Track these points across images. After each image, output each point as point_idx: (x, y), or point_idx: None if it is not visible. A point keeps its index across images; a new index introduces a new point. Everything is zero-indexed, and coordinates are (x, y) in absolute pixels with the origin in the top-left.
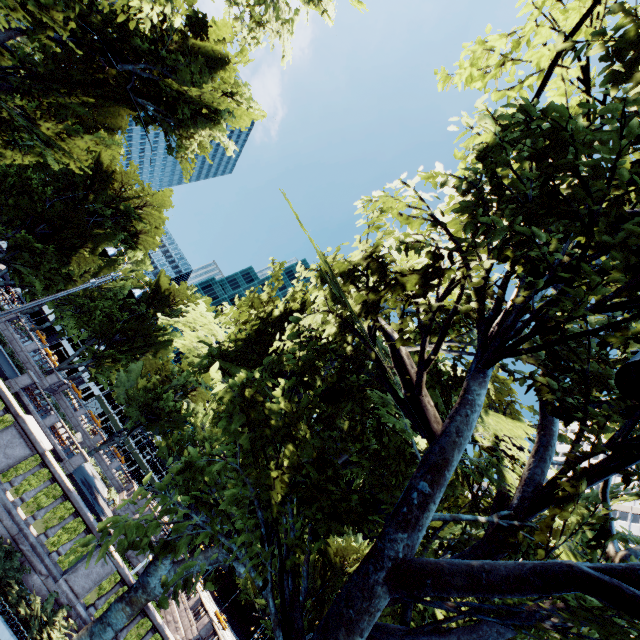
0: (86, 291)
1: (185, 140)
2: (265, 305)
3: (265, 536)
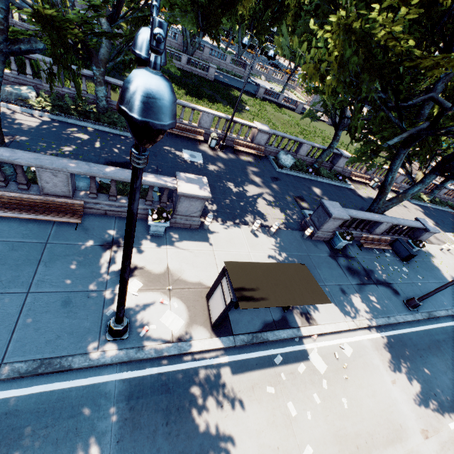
0: None
1: None
2: None
3: None
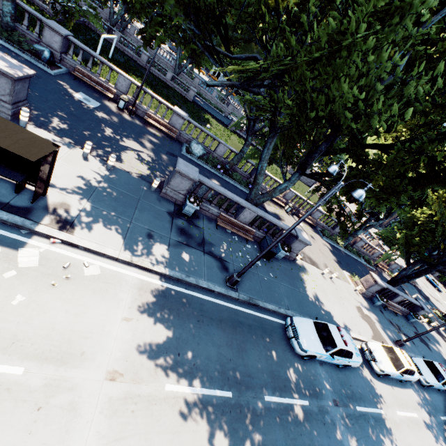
0: None
1: None
2: None
3: (404, 252)
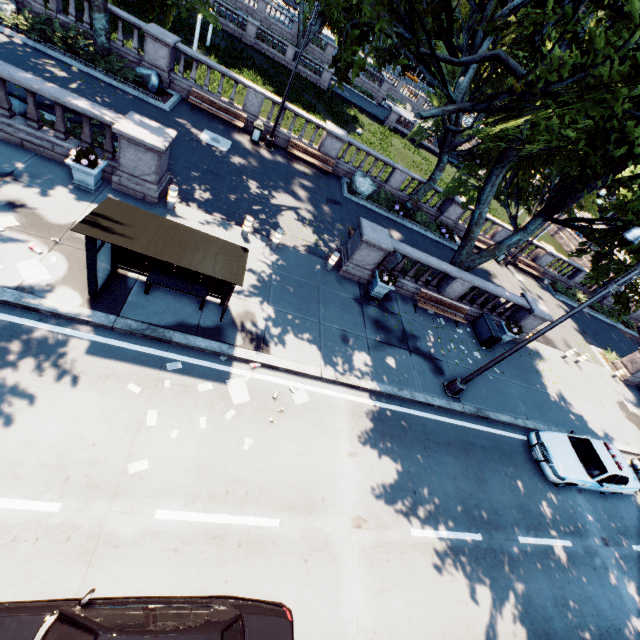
0: None
1: None
2: None
3: None
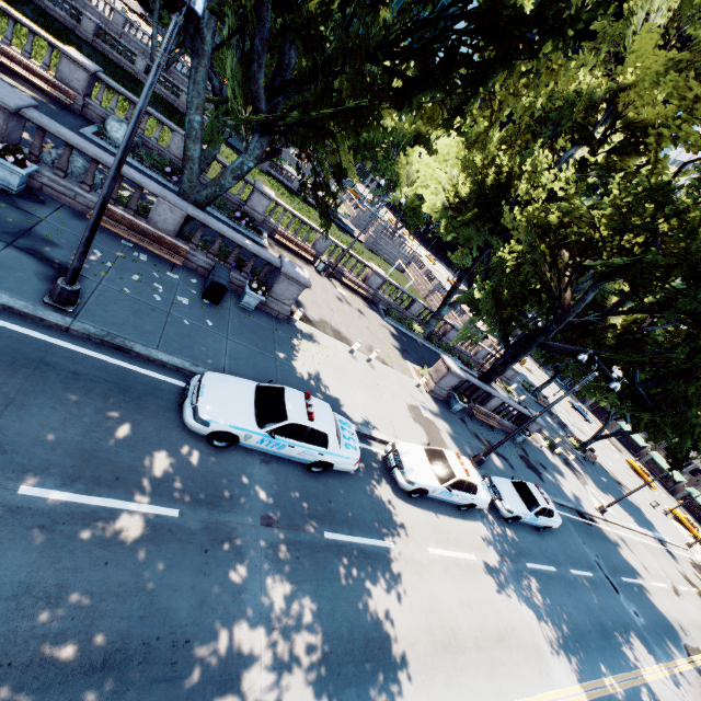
0: None
1: None
2: (480, 169)
3: (497, 325)
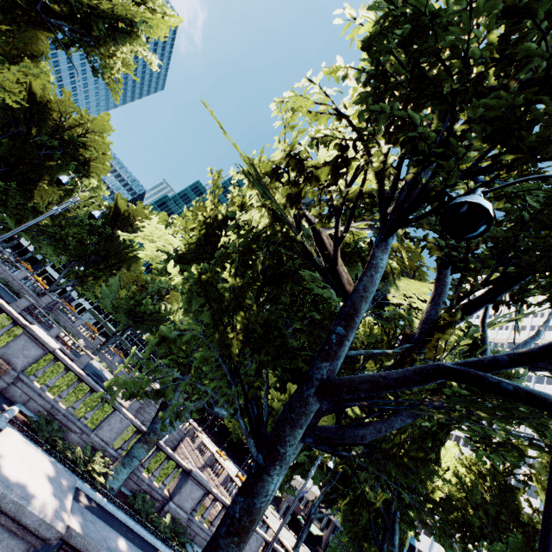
0: (54, 221)
1: (108, 60)
2: (210, 212)
3: (231, 381)
